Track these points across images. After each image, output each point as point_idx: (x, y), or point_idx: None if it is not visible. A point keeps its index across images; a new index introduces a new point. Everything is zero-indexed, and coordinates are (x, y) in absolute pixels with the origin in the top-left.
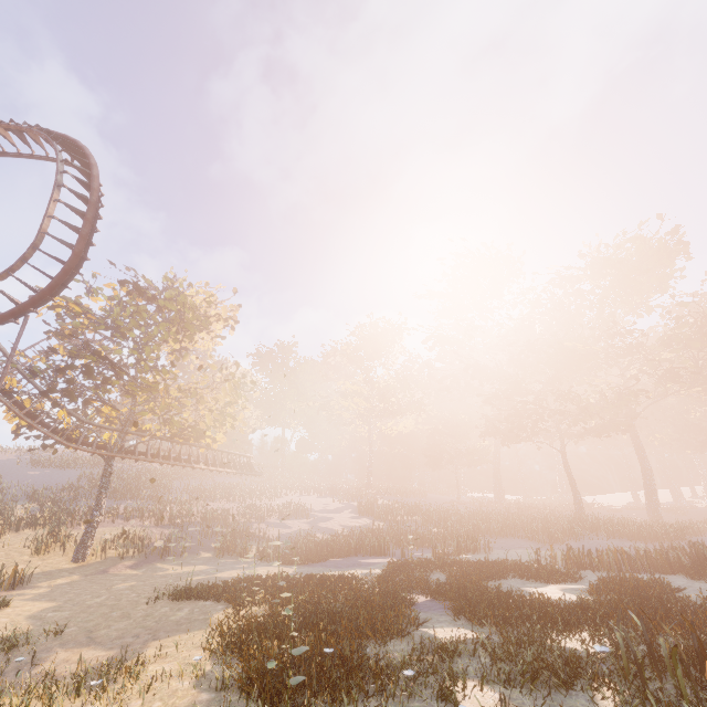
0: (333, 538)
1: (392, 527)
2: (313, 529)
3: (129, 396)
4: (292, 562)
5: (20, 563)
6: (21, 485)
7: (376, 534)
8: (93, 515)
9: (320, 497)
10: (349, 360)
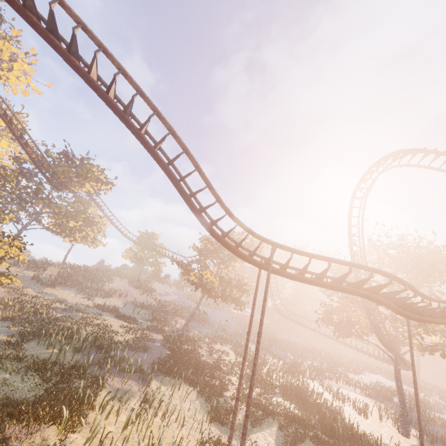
0: None
1: None
2: None
3: None
4: None
5: (374, 427)
6: (217, 321)
7: None
8: (404, 401)
9: (391, 380)
10: None
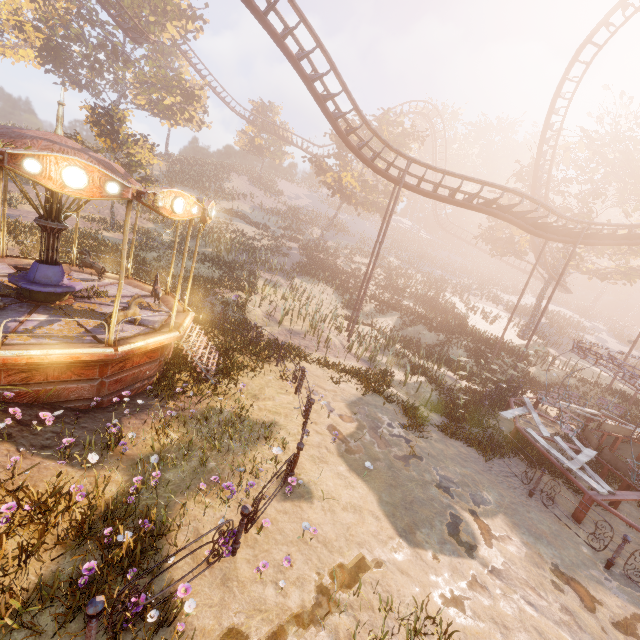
0: None
1: None
2: (609, 349)
3: (622, 252)
4: None
5: (494, 330)
6: (359, 233)
7: None
8: (535, 315)
9: (555, 306)
10: None
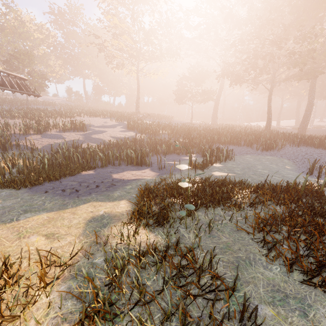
0: (94, 148)
1: (151, 138)
2: (85, 140)
3: None
4: (9, 186)
5: None
6: None
7: (137, 143)
8: None
9: (103, 118)
10: (118, 1)
